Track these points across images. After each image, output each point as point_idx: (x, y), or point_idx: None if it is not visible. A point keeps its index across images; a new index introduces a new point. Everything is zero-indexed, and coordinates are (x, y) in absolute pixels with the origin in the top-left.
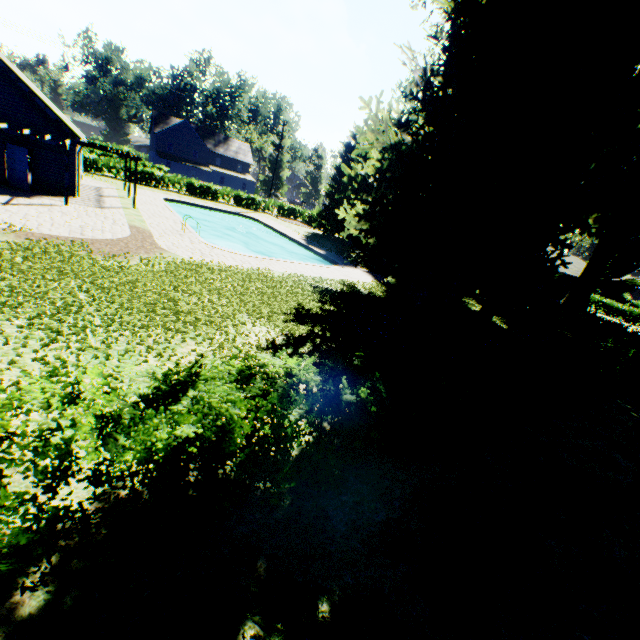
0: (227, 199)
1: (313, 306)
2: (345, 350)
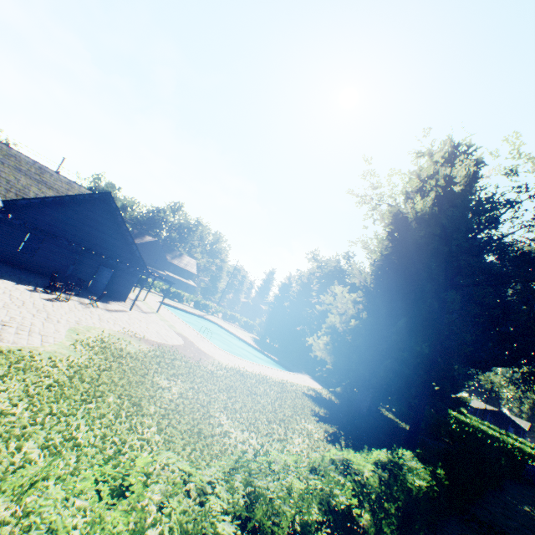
0: (189, 302)
1: (317, 409)
2: (359, 445)
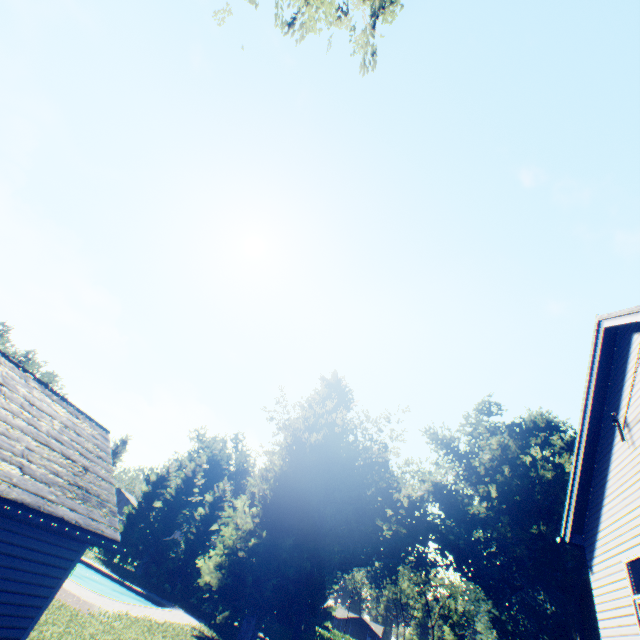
0: None
1: None
2: None
